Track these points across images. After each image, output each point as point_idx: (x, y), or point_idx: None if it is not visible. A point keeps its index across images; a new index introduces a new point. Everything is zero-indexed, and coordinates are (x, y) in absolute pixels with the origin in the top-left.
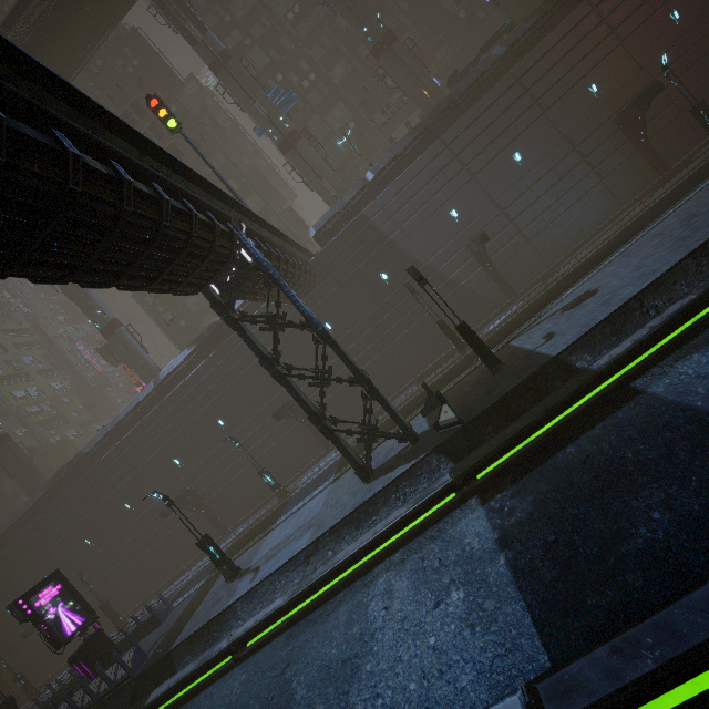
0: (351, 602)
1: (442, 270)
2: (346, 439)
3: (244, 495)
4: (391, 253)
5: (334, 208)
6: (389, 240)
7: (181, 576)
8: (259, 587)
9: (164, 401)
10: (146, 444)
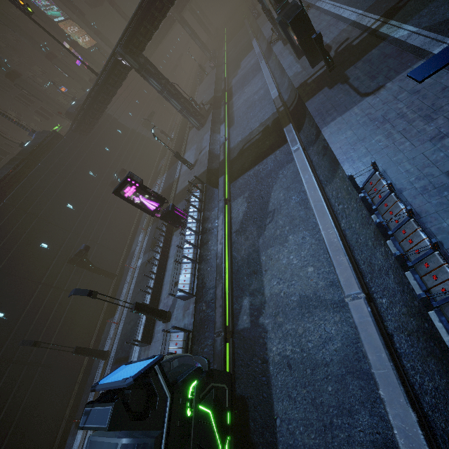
0: (234, 113)
1: (139, 131)
2: (152, 186)
3: (112, 249)
4: (117, 122)
5: (78, 102)
6: (114, 117)
7: (120, 294)
8: (211, 142)
9: (8, 199)
10: (0, 242)
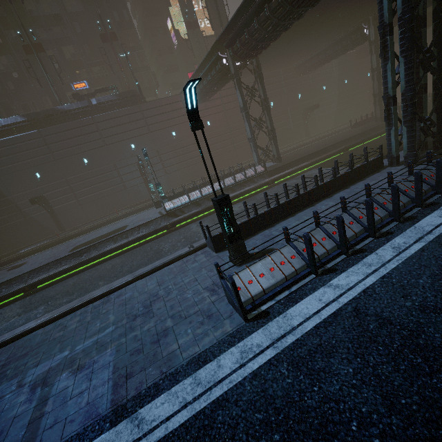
0: None
1: (20, 204)
2: None
3: None
4: None
5: None
6: None
7: None
8: None
9: None
10: None
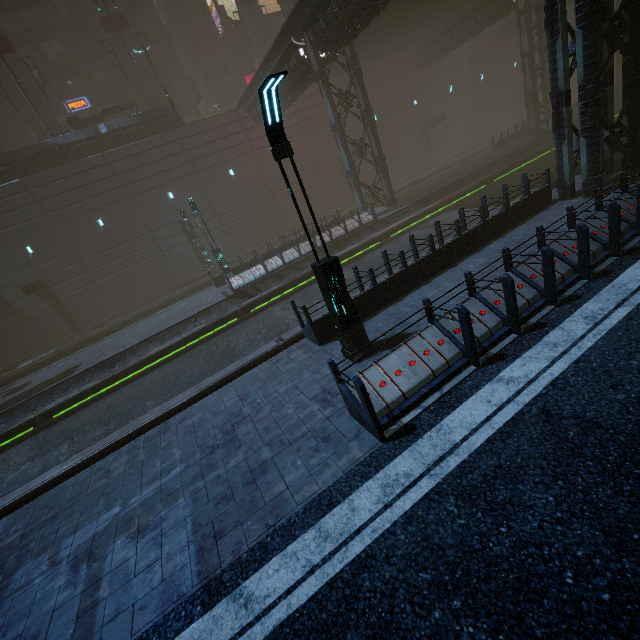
0: None
1: (7, 297)
2: None
3: None
4: None
5: None
6: None
7: None
8: None
9: None
10: None
